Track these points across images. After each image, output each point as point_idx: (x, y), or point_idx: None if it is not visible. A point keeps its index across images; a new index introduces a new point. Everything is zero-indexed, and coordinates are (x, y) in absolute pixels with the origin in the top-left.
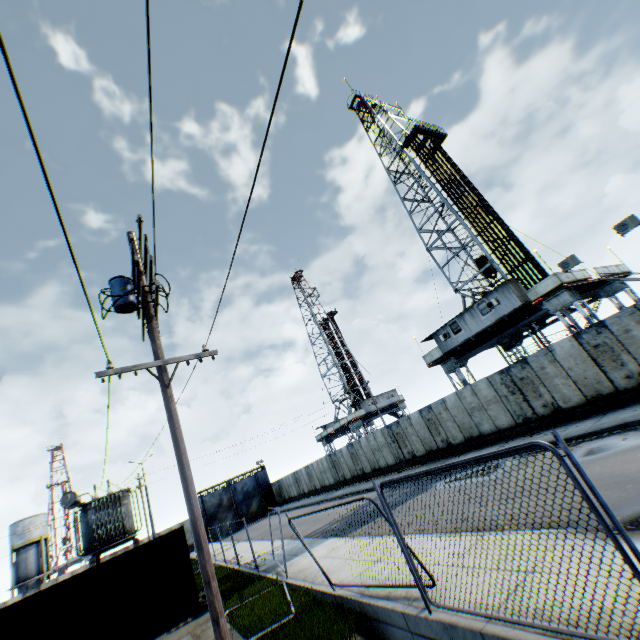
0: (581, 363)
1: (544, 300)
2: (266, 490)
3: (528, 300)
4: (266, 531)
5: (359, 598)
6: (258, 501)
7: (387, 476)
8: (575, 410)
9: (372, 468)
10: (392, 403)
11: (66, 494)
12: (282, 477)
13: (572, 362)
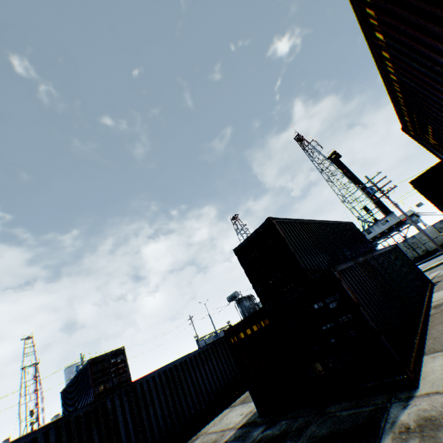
0: (435, 234)
1: (406, 219)
2: None
3: (400, 219)
4: None
5: (435, 264)
6: None
7: None
8: (434, 250)
9: None
10: None
11: (235, 292)
12: None
13: (431, 234)
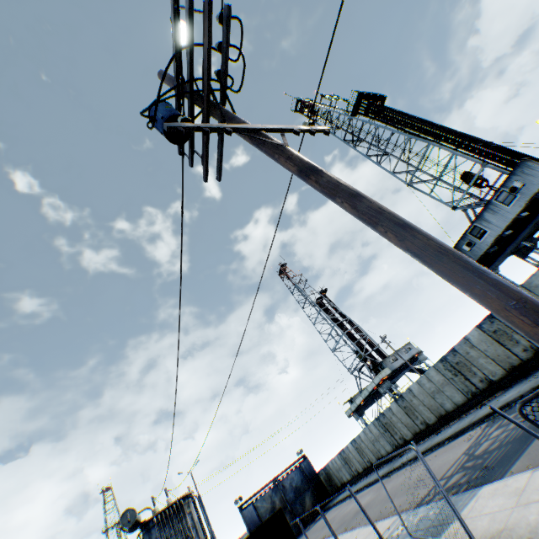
0: None
1: None
2: (315, 481)
3: None
4: (343, 522)
5: None
6: (310, 496)
7: (463, 417)
8: None
9: (436, 416)
10: (412, 356)
11: (124, 513)
12: (327, 462)
13: None
